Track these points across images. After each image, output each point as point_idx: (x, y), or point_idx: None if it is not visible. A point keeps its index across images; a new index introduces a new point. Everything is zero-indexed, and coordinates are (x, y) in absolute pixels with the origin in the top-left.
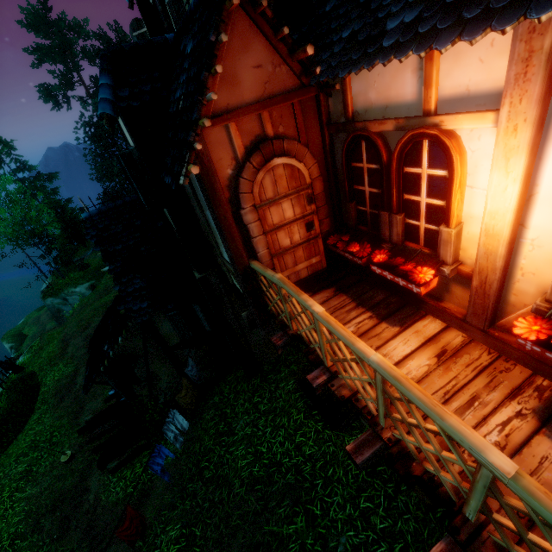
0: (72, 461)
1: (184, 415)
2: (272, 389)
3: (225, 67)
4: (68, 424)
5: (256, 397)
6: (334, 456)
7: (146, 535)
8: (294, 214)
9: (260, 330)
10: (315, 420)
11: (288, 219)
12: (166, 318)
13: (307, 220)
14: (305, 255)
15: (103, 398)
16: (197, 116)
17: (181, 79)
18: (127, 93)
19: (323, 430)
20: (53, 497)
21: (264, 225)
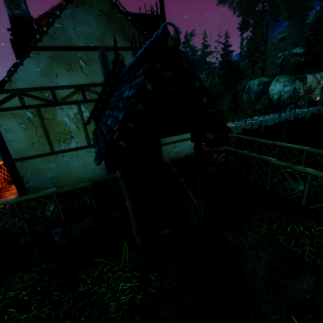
0: None
1: None
2: None
3: None
4: None
5: None
6: None
7: None
8: None
9: None
10: None
11: None
12: None
13: None
14: None
15: None
16: None
17: None
18: None
19: None
20: None
21: None
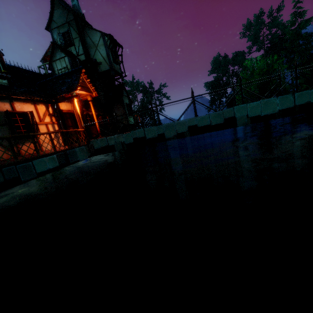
0: None
1: None
2: None
3: None
4: None
5: None
6: None
7: None
8: None
9: None
10: None
11: None
12: None
13: None
14: None
15: None
16: None
17: None
18: None
19: None
20: None
21: None
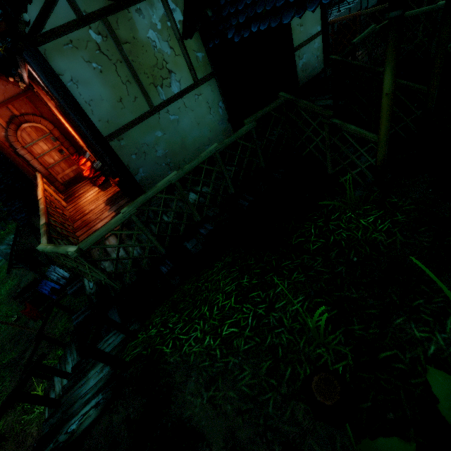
0: (20, 320)
1: (71, 274)
2: None
3: None
4: (16, 306)
5: None
6: None
7: (53, 327)
8: (49, 147)
9: None
10: None
11: (46, 150)
12: None
13: (58, 149)
14: (67, 166)
15: None
16: None
17: None
18: None
19: None
20: (10, 336)
21: (34, 155)
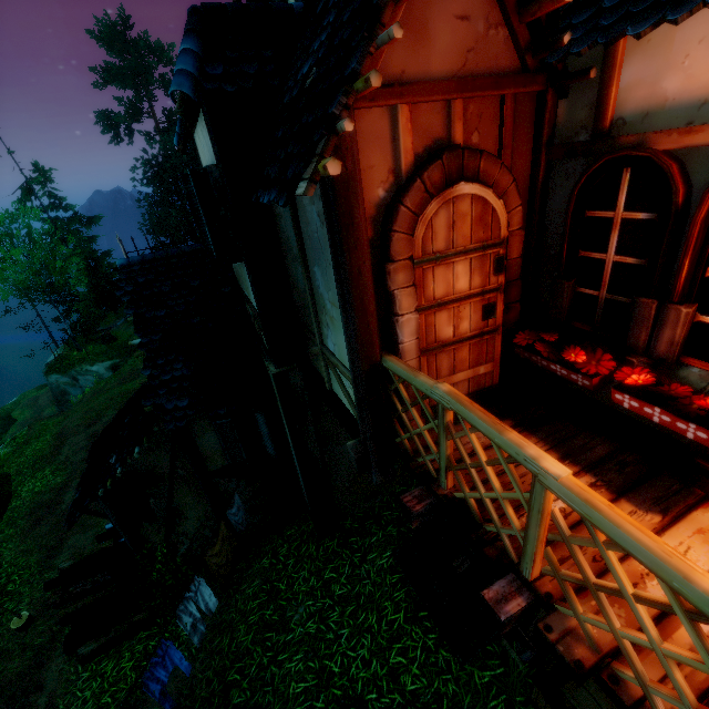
0: (28, 630)
1: (212, 583)
2: (355, 561)
3: (412, 3)
4: (36, 565)
5: (329, 570)
6: (455, 703)
7: None
8: (470, 286)
9: (373, 475)
10: (423, 628)
11: (458, 293)
12: (211, 428)
13: (487, 300)
14: (471, 359)
15: (96, 530)
16: (357, 65)
17: (315, 45)
18: (219, 71)
19: (437, 649)
20: None
21: (419, 296)
